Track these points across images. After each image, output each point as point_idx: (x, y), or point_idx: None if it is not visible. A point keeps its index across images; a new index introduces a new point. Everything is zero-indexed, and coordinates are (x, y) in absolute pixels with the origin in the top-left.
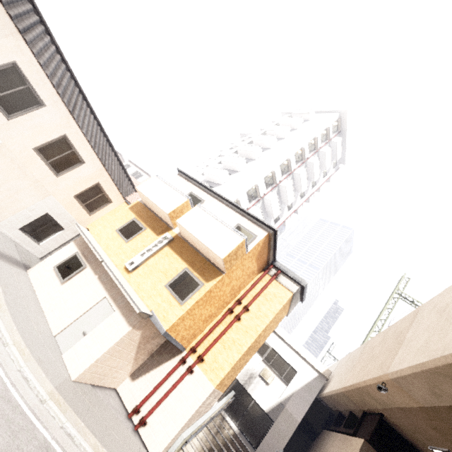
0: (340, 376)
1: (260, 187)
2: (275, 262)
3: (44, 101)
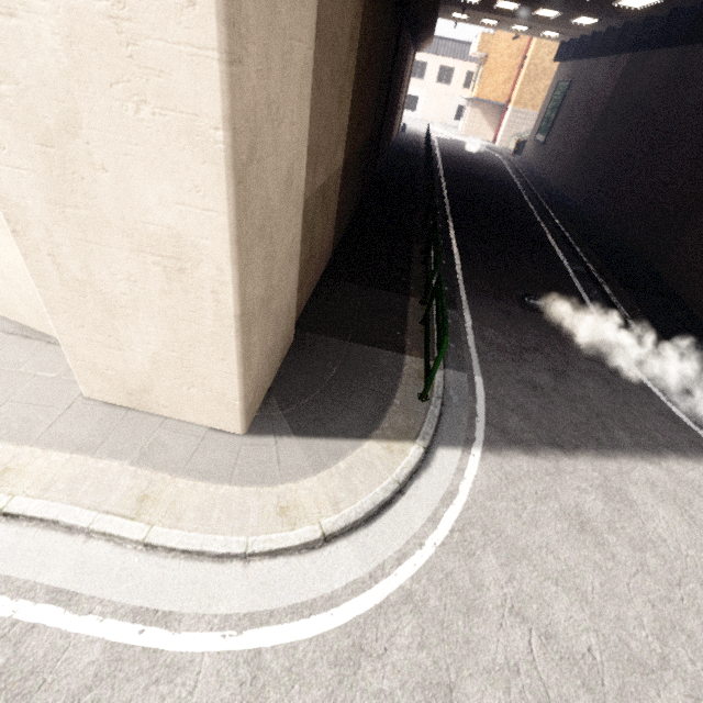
0: None
1: None
2: None
3: (426, 62)
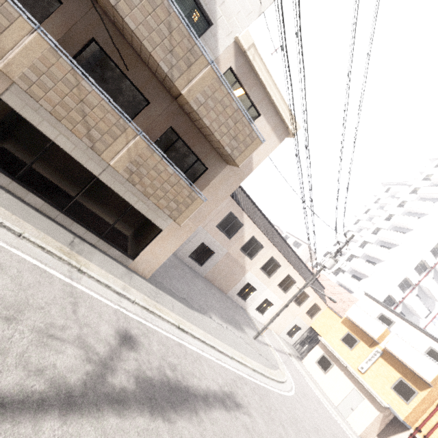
0: None
1: (427, 259)
2: None
3: (296, 281)
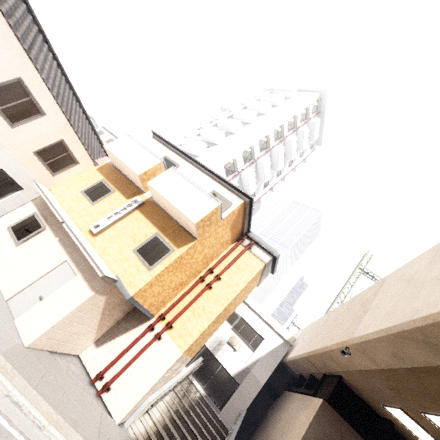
0: (304, 343)
1: (238, 162)
2: (249, 233)
3: None
